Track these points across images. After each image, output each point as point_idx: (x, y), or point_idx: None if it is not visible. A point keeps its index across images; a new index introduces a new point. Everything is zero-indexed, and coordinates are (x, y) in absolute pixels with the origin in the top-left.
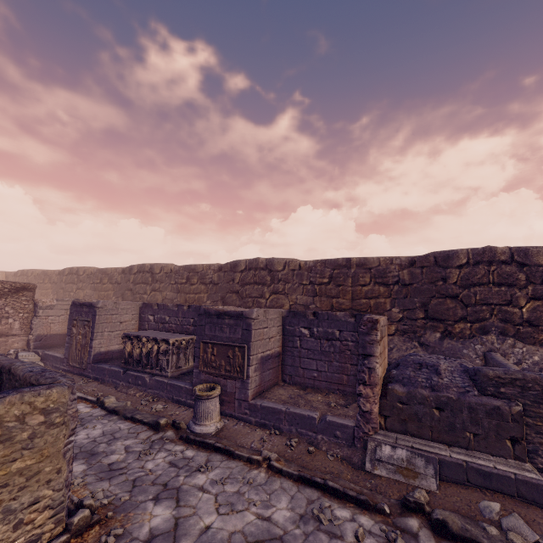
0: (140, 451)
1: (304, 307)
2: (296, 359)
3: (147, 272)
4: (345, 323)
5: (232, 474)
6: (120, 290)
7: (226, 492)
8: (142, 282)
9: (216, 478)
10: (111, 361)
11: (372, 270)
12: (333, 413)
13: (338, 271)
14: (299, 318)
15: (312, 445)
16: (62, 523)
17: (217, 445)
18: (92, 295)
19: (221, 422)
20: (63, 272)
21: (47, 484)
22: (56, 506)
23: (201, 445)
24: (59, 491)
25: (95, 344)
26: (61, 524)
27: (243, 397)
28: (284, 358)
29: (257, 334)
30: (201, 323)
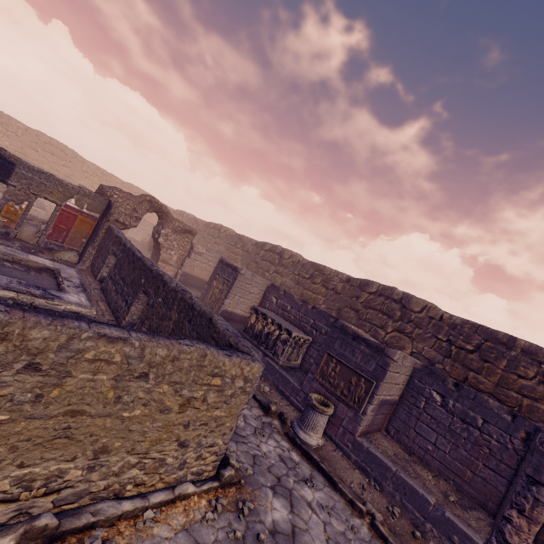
0: (255, 427)
1: (428, 362)
2: (412, 418)
3: (276, 254)
4: (496, 416)
5: (335, 507)
6: (247, 259)
7: (332, 526)
8: (269, 260)
9: (321, 502)
10: (231, 321)
11: (542, 365)
12: (450, 509)
13: (491, 345)
14: (434, 379)
15: (417, 528)
16: (215, 469)
17: (322, 465)
18: (224, 253)
19: (322, 440)
20: (209, 225)
21: (222, 436)
22: (219, 455)
23: (305, 454)
24: (225, 445)
25: (226, 302)
26: (215, 470)
27: (350, 428)
28: (398, 409)
29: (389, 376)
30: (333, 335)
